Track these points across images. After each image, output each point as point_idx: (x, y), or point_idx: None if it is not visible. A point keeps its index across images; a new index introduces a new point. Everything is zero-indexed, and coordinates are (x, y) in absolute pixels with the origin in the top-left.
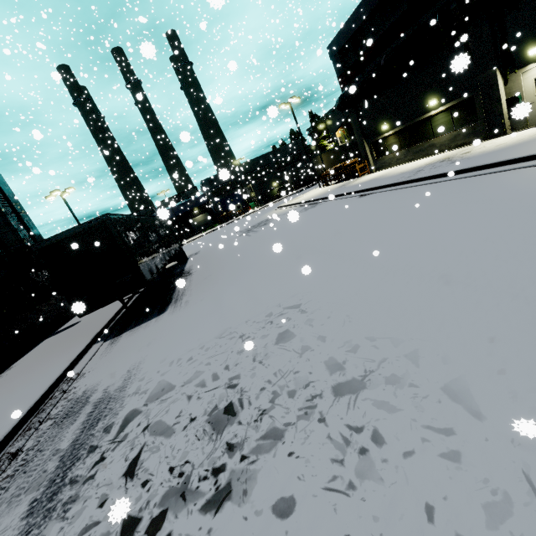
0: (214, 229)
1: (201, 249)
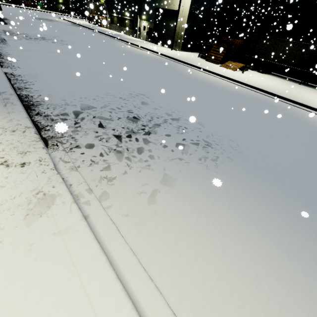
0: (5, 4)
1: (3, 11)
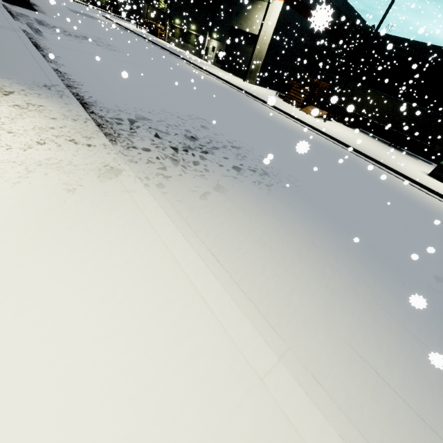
0: None
1: None
